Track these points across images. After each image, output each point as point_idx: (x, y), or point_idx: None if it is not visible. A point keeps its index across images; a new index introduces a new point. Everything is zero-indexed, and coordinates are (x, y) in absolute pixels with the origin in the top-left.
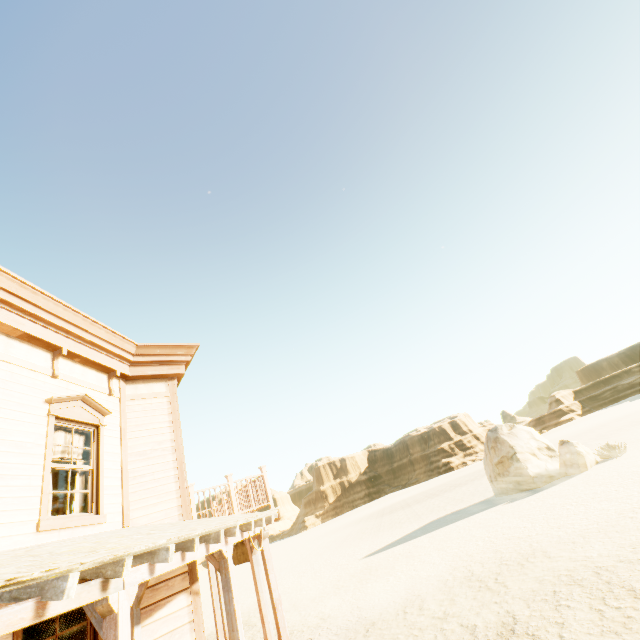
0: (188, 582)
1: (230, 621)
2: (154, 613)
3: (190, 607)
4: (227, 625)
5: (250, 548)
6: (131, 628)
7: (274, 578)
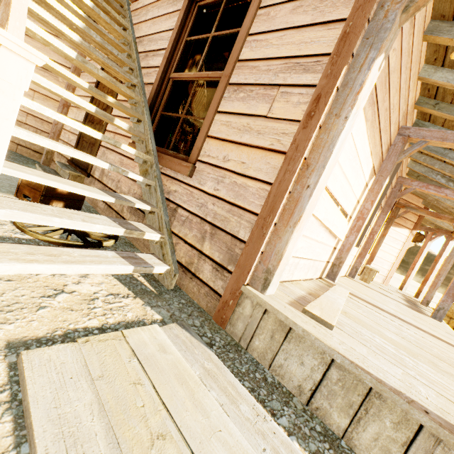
0: (412, 227)
1: (449, 259)
2: (394, 226)
3: (406, 237)
4: (446, 259)
5: (430, 237)
6: (389, 224)
7: (442, 260)
